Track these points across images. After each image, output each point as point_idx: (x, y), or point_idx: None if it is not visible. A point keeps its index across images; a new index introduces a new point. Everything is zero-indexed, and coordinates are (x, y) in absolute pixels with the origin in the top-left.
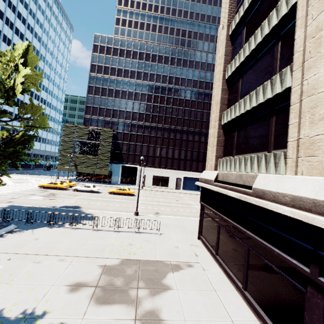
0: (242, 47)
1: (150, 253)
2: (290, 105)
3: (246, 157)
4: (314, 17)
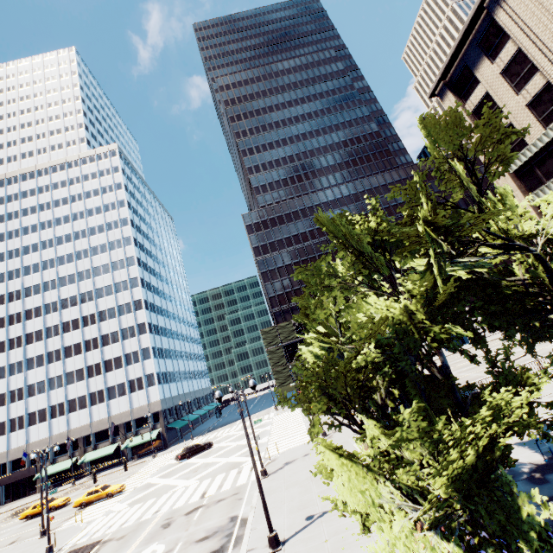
0: (542, 180)
1: None
2: None
3: None
4: None
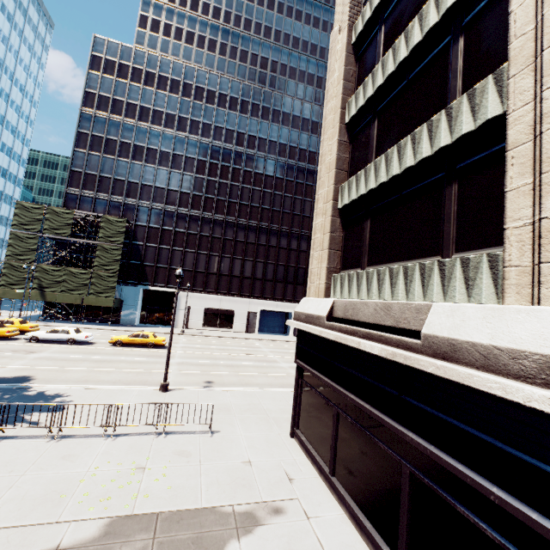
0: (378, 62)
1: (186, 489)
2: (507, 148)
3: (394, 268)
4: None
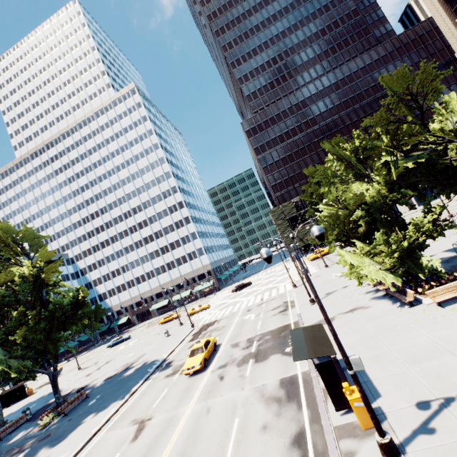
0: None
1: None
2: None
3: None
4: None
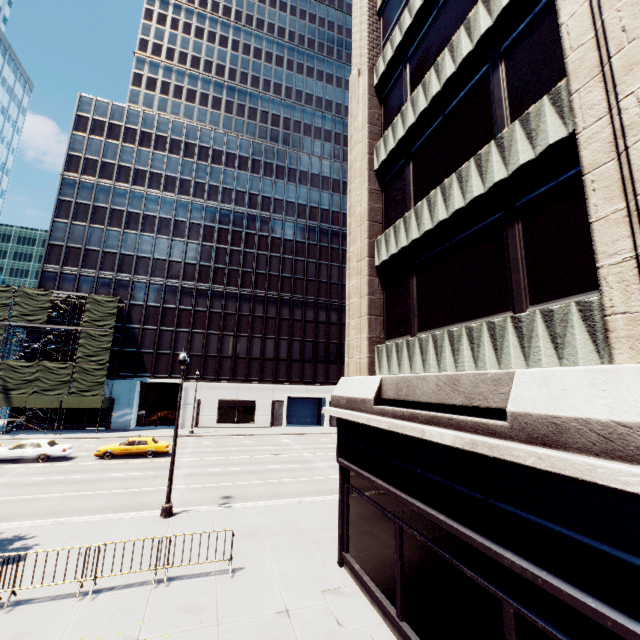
0: (406, 102)
1: None
2: (584, 172)
3: (454, 331)
4: None
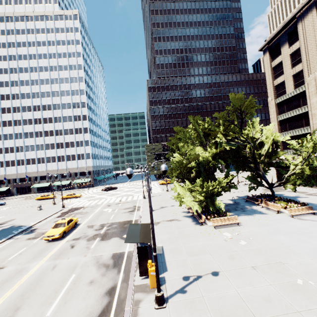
0: (285, 111)
1: None
2: None
3: None
4: (314, 120)
